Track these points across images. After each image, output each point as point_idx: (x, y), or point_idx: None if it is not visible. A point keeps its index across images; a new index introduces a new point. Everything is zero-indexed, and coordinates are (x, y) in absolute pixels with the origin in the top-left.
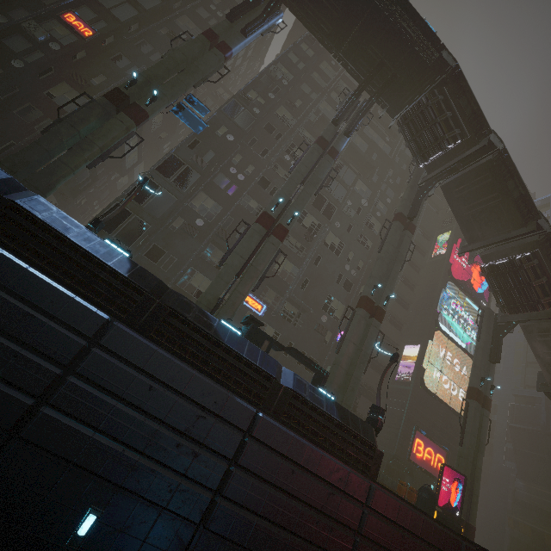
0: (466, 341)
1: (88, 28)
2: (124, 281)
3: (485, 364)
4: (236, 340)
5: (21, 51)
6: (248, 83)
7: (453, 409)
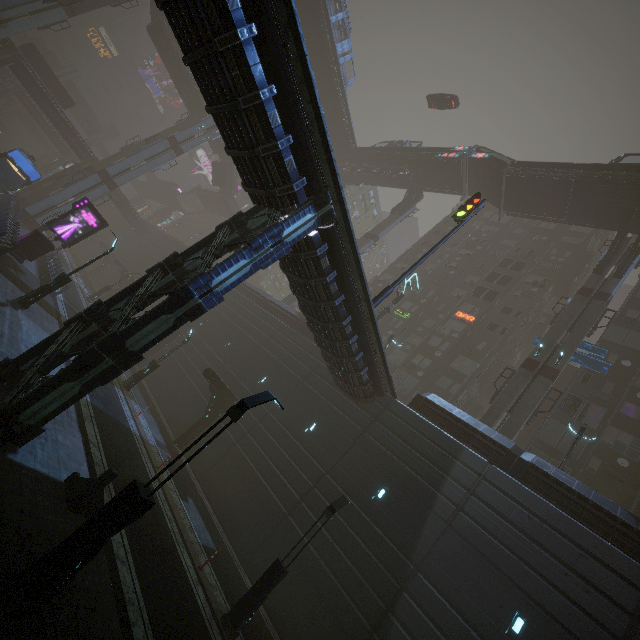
0: None
1: (471, 316)
2: (638, 534)
3: None
4: None
5: (437, 345)
6: (623, 306)
7: None
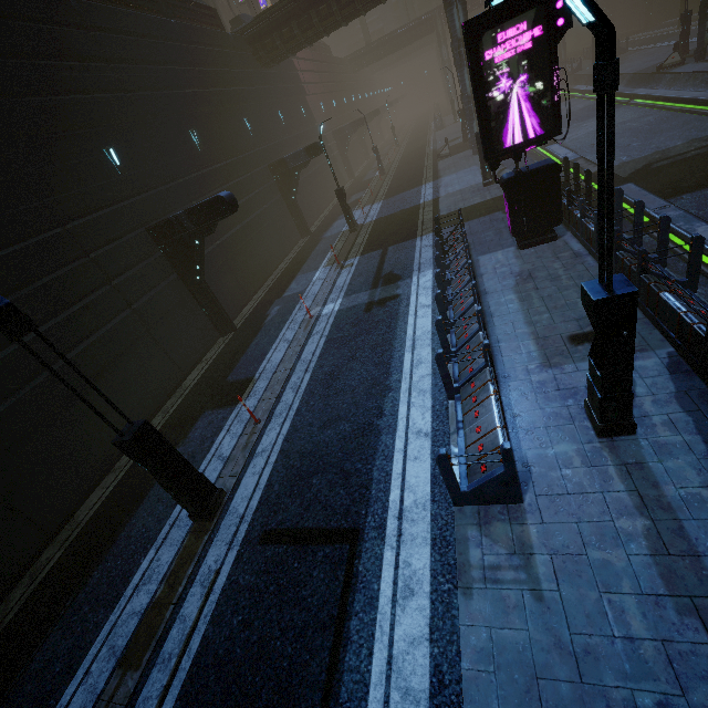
0: None
1: None
2: None
3: None
4: None
5: None
6: None
7: None
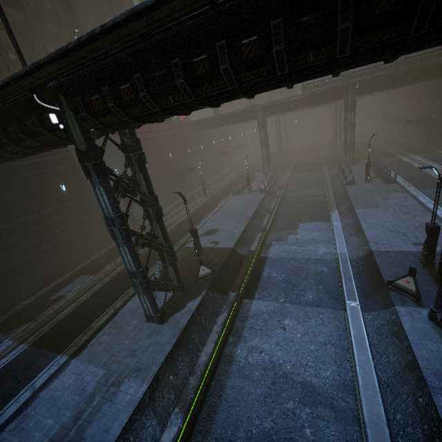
0: None
1: None
2: None
3: None
4: None
5: None
6: None
7: None
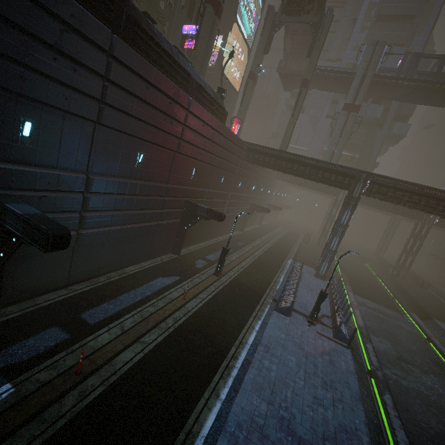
0: (248, 33)
1: None
2: None
3: (261, 55)
4: (169, 46)
5: None
6: None
7: (233, 86)
